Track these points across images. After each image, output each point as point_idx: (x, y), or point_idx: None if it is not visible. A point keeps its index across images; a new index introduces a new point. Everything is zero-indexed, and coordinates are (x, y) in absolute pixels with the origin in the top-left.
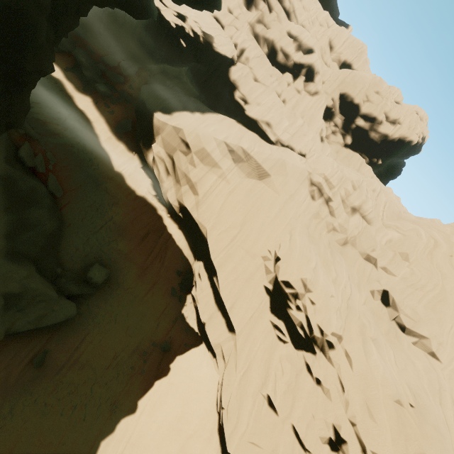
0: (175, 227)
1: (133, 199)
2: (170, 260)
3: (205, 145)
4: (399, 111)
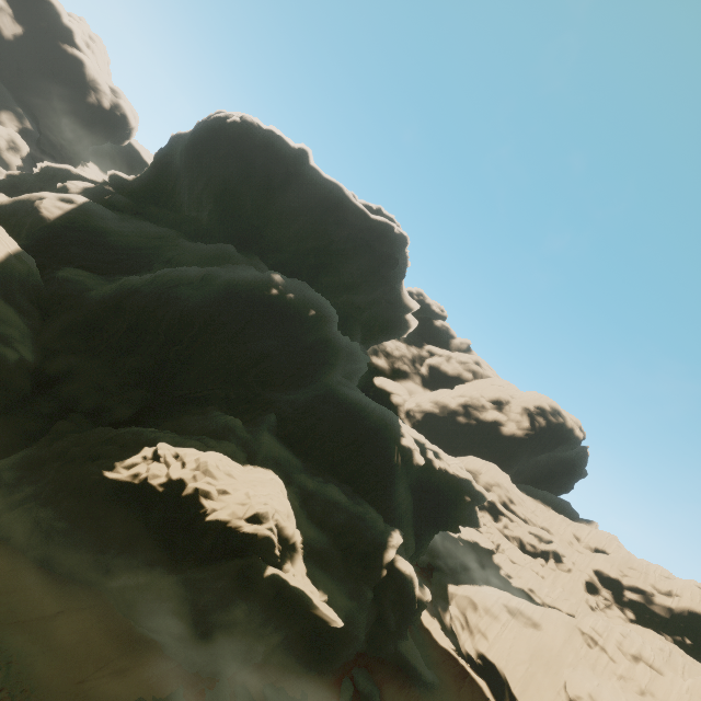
0: (476, 674)
1: (440, 648)
2: (478, 697)
3: (487, 600)
4: (666, 582)
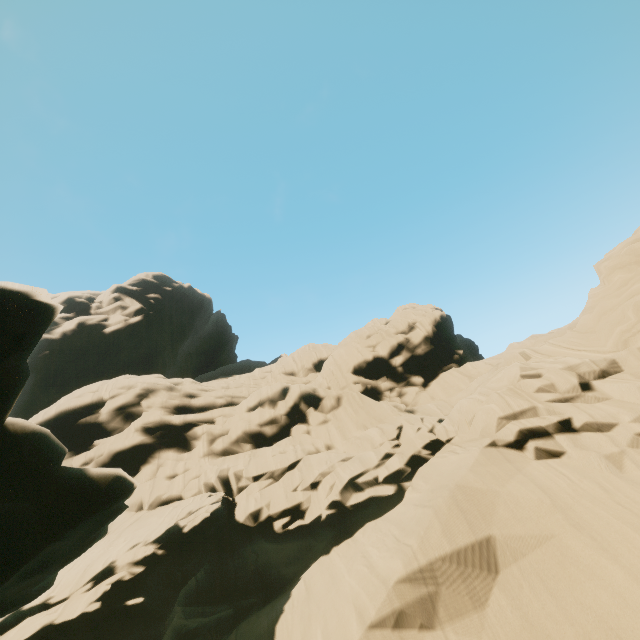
0: None
1: None
2: None
3: None
4: (399, 320)
